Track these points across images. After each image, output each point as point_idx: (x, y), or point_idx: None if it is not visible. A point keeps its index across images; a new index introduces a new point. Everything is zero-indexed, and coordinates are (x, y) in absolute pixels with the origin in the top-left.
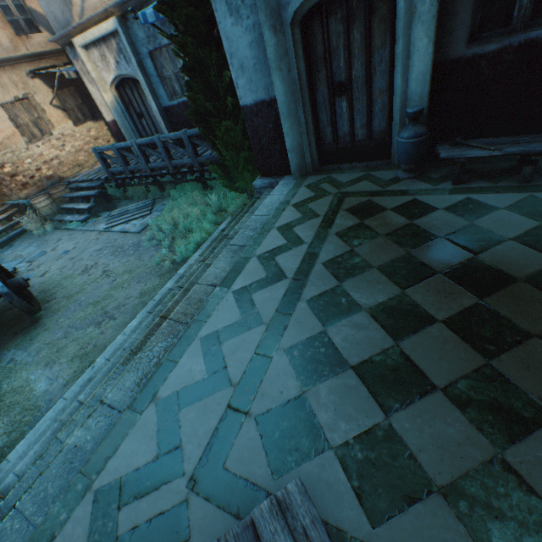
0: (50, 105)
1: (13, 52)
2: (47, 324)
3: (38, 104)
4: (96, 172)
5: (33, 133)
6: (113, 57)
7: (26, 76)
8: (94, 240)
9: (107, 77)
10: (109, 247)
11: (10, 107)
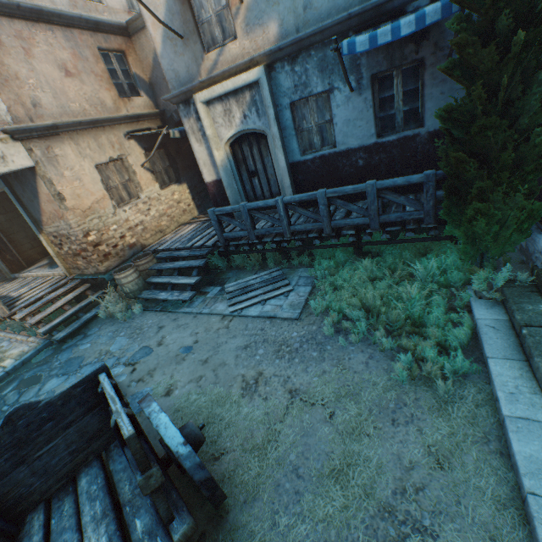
0: (141, 167)
1: (114, 113)
2: (254, 531)
3: (130, 165)
4: (190, 238)
5: (121, 196)
6: (240, 110)
7: (123, 137)
8: (223, 330)
9: (225, 133)
10: (261, 343)
11: (103, 168)
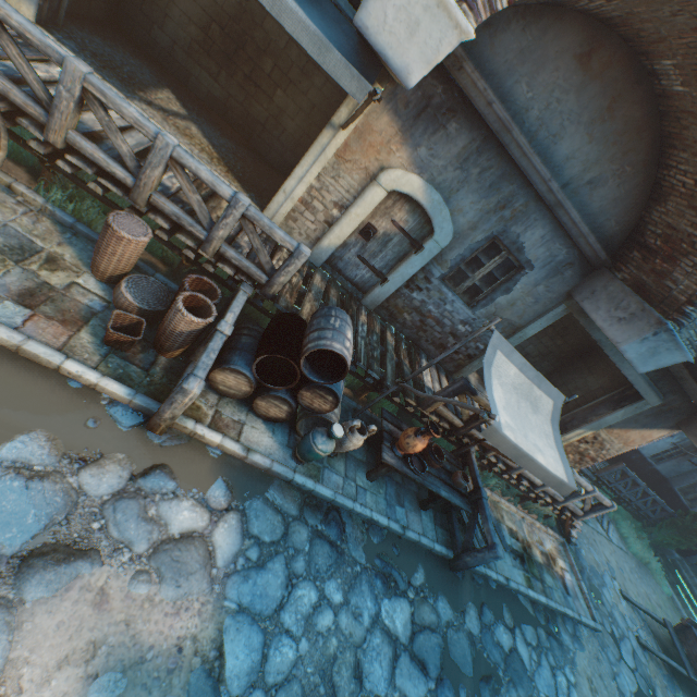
0: None
1: None
2: None
3: None
4: None
5: None
6: None
7: None
8: (616, 554)
9: None
10: (632, 569)
11: None
